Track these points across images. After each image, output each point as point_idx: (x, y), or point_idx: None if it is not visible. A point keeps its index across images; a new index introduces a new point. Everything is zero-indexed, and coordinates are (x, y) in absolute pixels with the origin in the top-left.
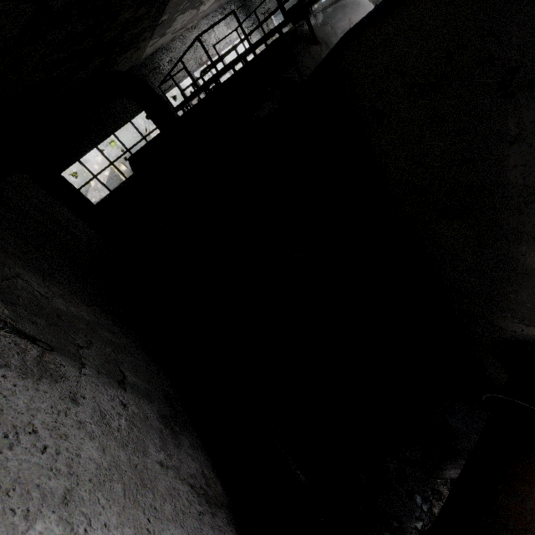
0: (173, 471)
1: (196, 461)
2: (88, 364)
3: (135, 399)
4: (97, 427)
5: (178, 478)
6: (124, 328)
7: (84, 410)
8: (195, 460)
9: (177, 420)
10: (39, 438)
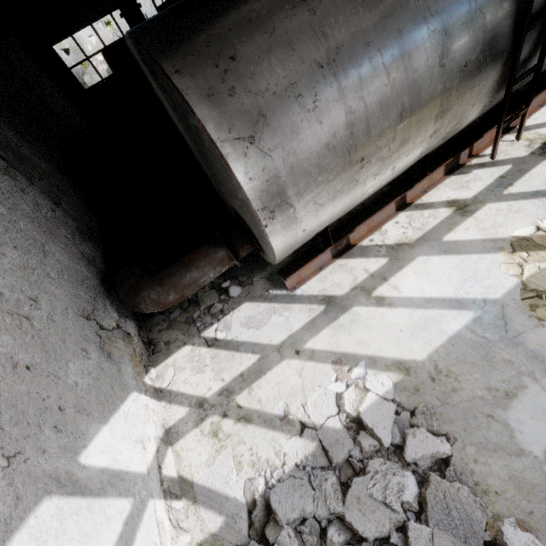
0: (73, 243)
1: (92, 252)
2: (36, 185)
3: (63, 213)
4: (33, 205)
5: (74, 246)
6: (74, 188)
7: (27, 197)
8: (92, 252)
9: (91, 238)
10: (1, 190)
